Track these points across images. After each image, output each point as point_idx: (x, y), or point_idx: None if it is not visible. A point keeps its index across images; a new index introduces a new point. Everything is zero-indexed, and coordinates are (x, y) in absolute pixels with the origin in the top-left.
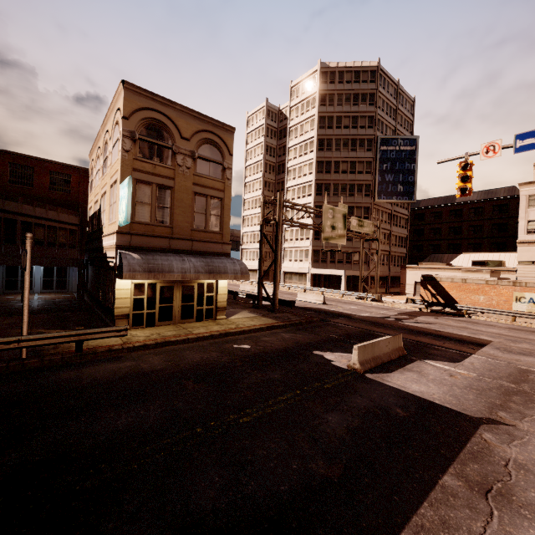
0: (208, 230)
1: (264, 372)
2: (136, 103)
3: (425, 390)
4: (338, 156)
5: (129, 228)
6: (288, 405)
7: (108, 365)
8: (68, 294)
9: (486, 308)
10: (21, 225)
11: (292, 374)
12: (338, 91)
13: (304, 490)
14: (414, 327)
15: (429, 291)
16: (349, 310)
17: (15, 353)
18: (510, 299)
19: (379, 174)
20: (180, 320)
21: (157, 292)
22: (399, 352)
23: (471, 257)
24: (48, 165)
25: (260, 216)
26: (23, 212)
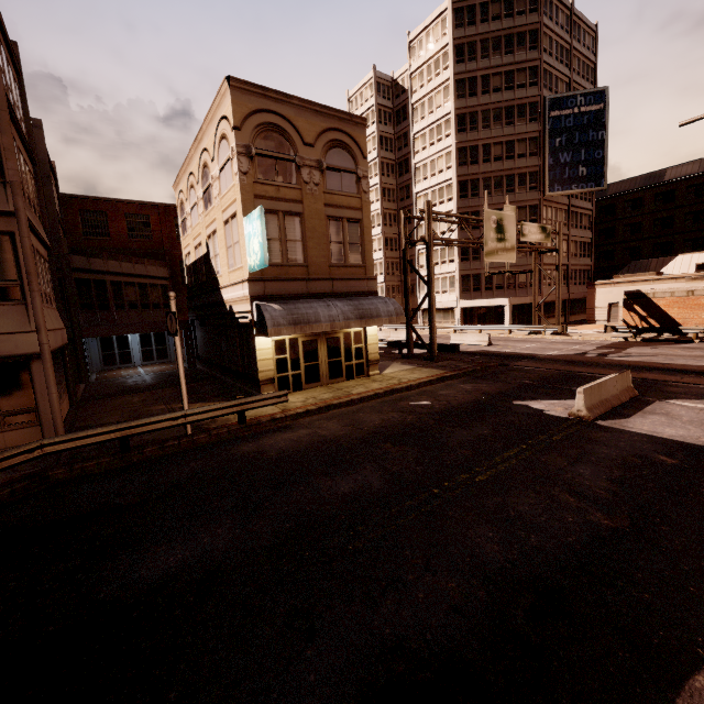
0: (348, 264)
1: (468, 429)
2: (246, 105)
3: (686, 434)
4: (488, 137)
5: (261, 273)
6: (522, 461)
7: (283, 435)
8: (173, 364)
9: None
10: (111, 286)
11: (503, 428)
12: (482, 36)
13: (596, 540)
14: (629, 362)
15: (636, 313)
16: (527, 350)
17: (176, 430)
18: None
19: (550, 154)
20: (328, 380)
21: (300, 349)
22: (629, 393)
23: (694, 259)
24: (122, 206)
25: (381, 238)
26: (111, 270)
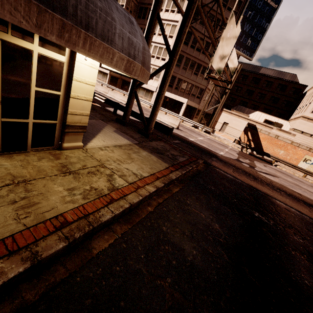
0: None
1: None
2: None
3: None
4: None
5: None
6: None
7: None
8: None
9: (291, 164)
10: None
11: None
12: None
13: None
14: (278, 184)
15: (247, 136)
16: (203, 143)
17: None
18: (300, 158)
19: (242, 19)
20: None
21: None
22: None
23: (262, 116)
24: None
25: None
26: None
